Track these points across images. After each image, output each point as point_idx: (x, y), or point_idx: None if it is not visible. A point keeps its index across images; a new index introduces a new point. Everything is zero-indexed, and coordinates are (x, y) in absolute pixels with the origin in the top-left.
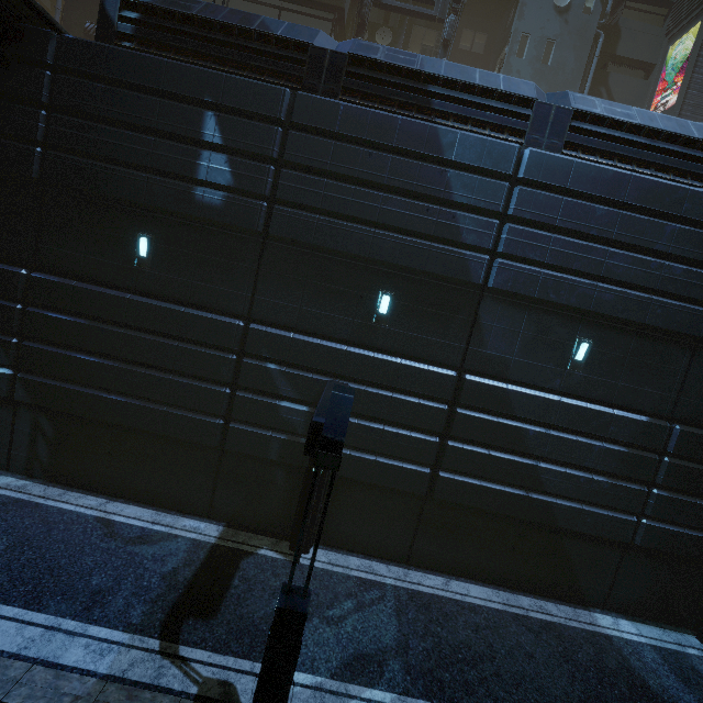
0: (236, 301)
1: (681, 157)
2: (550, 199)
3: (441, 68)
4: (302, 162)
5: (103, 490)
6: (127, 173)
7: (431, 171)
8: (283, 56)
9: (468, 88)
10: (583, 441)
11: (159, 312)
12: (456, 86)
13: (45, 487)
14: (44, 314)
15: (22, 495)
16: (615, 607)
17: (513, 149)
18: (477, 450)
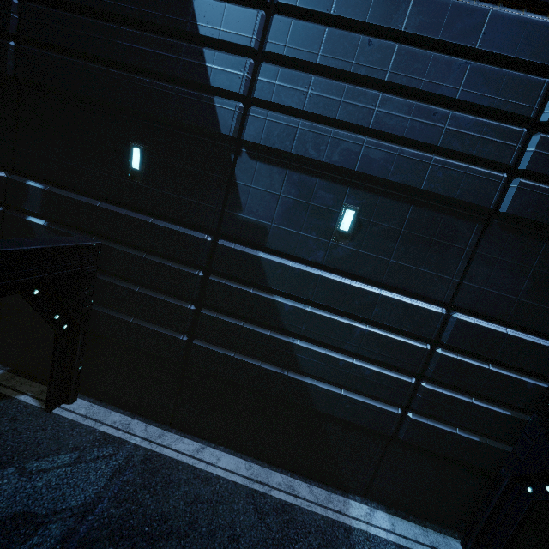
0: (0, 152)
1: None
2: (311, 29)
3: None
4: None
5: None
6: None
7: None
8: None
9: None
10: (344, 321)
11: None
12: None
13: None
14: None
15: None
16: (377, 498)
17: None
18: (230, 321)
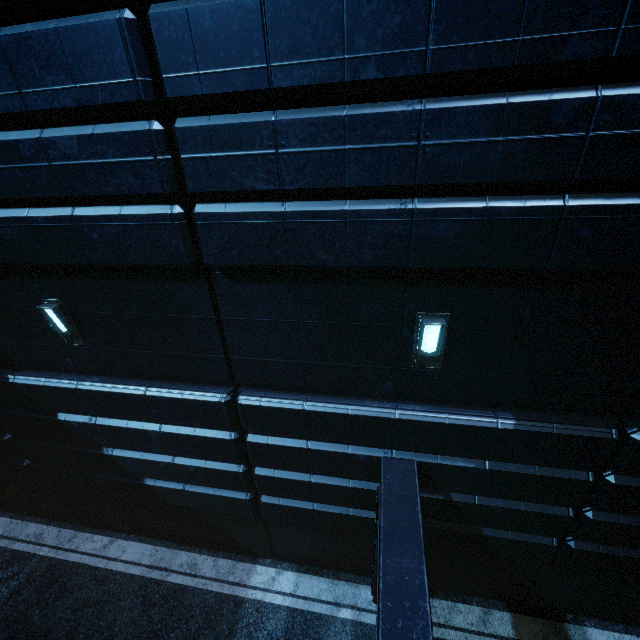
0: None
1: None
2: None
3: None
4: None
5: None
6: None
7: None
8: None
9: None
10: (134, 427)
11: None
12: None
13: None
14: None
15: None
16: (285, 559)
17: None
18: (43, 445)
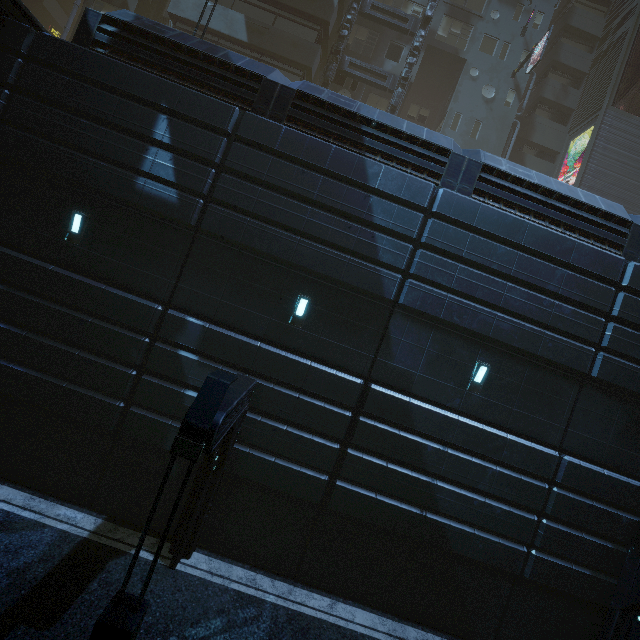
0: (159, 286)
1: (571, 216)
2: (459, 233)
3: (374, 114)
4: (241, 169)
5: None
6: (75, 155)
7: (356, 195)
8: (240, 82)
9: (396, 133)
10: (478, 462)
11: (79, 286)
12: (386, 130)
13: None
14: None
15: None
16: None
17: (429, 187)
18: (376, 462)
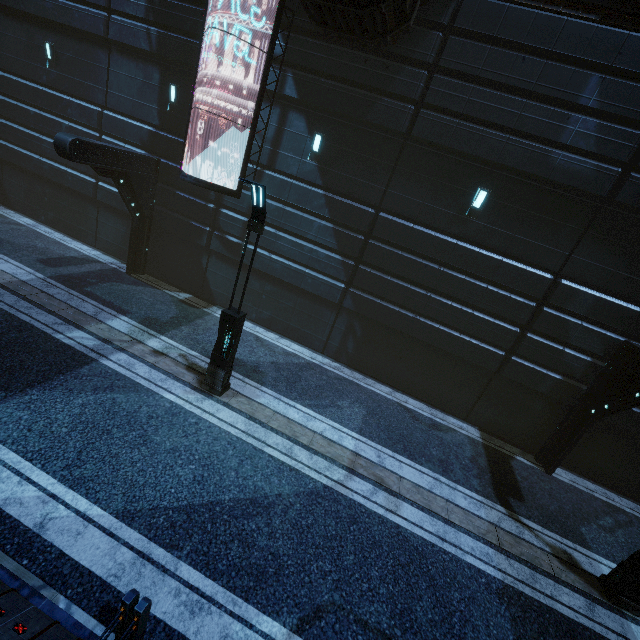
0: (551, 257)
1: None
2: None
3: None
4: None
5: (388, 382)
6: (489, 133)
7: None
8: None
9: None
10: None
11: (480, 258)
12: None
13: (350, 370)
14: (382, 247)
15: (344, 375)
16: None
17: None
18: None
